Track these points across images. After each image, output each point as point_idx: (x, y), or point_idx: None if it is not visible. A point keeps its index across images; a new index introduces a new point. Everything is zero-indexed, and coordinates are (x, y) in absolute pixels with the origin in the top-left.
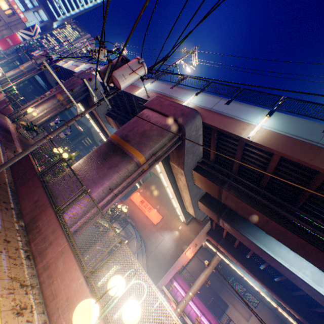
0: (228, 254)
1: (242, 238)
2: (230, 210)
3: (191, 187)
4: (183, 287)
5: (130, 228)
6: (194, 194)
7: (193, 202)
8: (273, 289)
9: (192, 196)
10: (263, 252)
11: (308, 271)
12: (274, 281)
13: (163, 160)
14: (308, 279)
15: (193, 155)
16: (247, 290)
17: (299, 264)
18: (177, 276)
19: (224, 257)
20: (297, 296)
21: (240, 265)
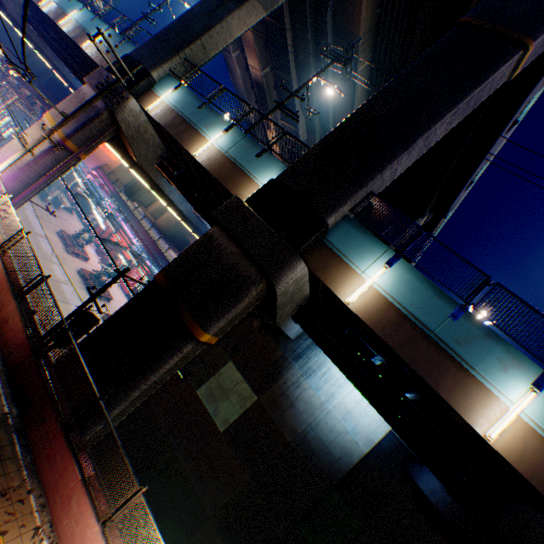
0: None
1: None
2: None
3: (40, 43)
4: (100, 174)
5: (38, 107)
6: (54, 57)
7: (59, 67)
8: None
9: (50, 56)
10: None
11: None
12: None
13: (0, 9)
14: None
15: (16, 4)
16: None
17: None
18: (99, 169)
19: None
20: None
21: None
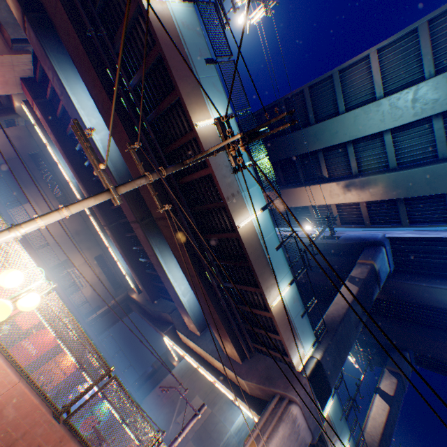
0: (45, 123)
1: (48, 67)
2: (49, 21)
3: None
4: None
5: None
6: None
7: None
8: (79, 171)
9: None
10: (63, 90)
11: (96, 122)
12: (85, 166)
13: None
14: (90, 126)
15: None
16: (68, 197)
17: (93, 113)
18: None
19: (43, 134)
20: (99, 184)
21: (55, 139)
